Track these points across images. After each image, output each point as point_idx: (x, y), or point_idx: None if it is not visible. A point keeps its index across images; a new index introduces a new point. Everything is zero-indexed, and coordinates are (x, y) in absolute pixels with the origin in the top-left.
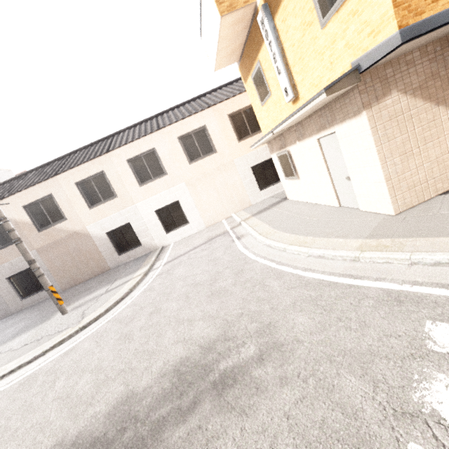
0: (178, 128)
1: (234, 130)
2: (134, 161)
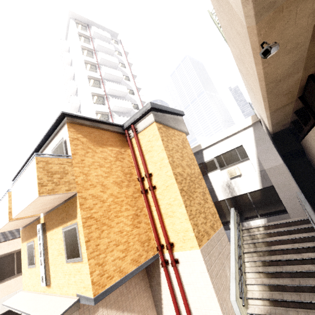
0: None
1: None
2: None
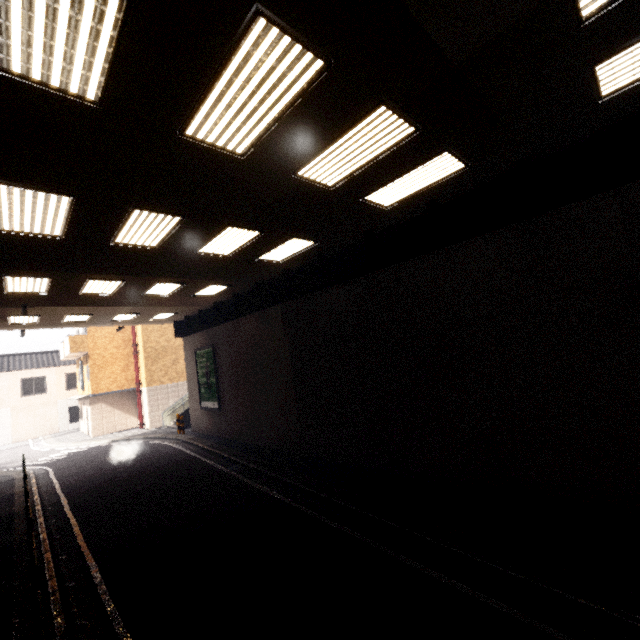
0: (25, 374)
1: (67, 383)
2: None
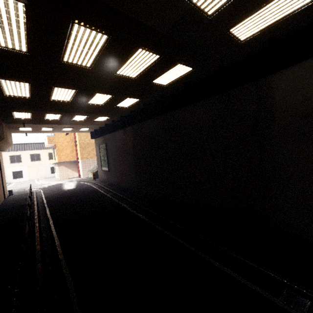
0: (31, 152)
1: (49, 157)
2: (12, 156)
